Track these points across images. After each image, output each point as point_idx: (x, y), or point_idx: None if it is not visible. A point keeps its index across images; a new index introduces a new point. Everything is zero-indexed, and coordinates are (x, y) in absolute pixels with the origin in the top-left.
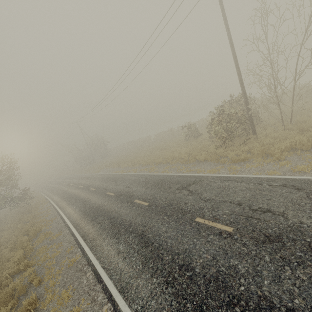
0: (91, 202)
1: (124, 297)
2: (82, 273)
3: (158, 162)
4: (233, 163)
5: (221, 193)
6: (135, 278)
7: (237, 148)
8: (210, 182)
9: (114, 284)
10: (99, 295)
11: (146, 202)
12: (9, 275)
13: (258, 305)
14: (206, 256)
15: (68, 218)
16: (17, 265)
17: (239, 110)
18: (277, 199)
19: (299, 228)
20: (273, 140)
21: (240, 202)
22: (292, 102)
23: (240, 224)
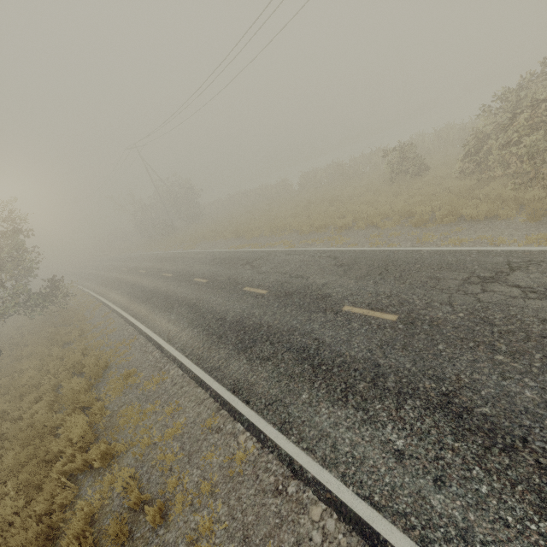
0: (212, 307)
1: None
2: (288, 503)
3: (342, 226)
4: None
5: None
6: None
7: None
8: None
9: None
10: None
11: (385, 313)
12: (64, 474)
13: None
14: None
15: (169, 341)
16: (84, 455)
17: None
18: None
19: None
20: None
21: None
22: None
23: None
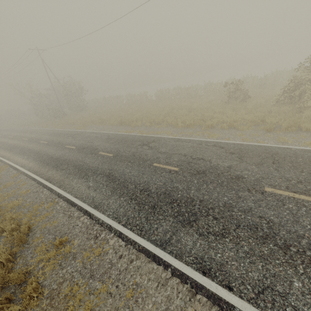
0: (130, 178)
1: None
2: None
3: (209, 125)
4: None
5: None
6: None
7: None
8: None
9: None
10: None
11: None
12: None
13: None
14: None
15: (96, 207)
16: None
17: None
18: None
19: None
20: None
21: None
22: None
23: None
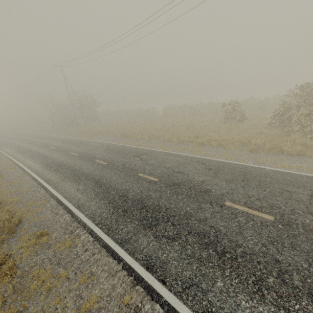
0: (114, 184)
1: None
2: None
3: (200, 142)
4: None
5: None
6: None
7: None
8: None
9: None
10: None
11: (262, 213)
12: None
13: None
14: None
15: (79, 207)
16: None
17: None
18: None
19: None
20: None
21: None
22: None
23: None
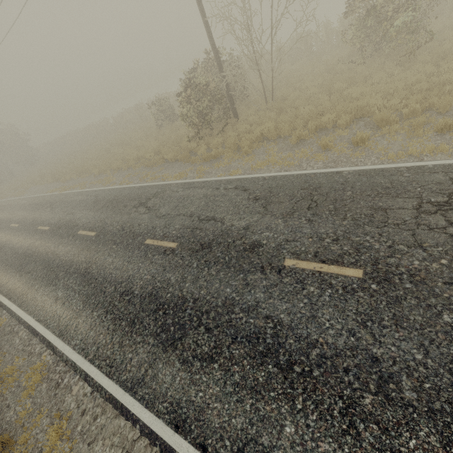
0: (13, 246)
1: (63, 339)
2: (12, 334)
3: (116, 168)
4: (204, 162)
5: (179, 206)
6: (75, 318)
7: (213, 139)
8: (172, 192)
9: (52, 332)
10: (37, 347)
11: (93, 232)
12: None
13: (176, 304)
14: (147, 277)
15: None
16: None
17: (210, 82)
18: (224, 205)
19: (228, 231)
20: (249, 126)
21: (192, 213)
22: (272, 70)
23: (184, 238)
